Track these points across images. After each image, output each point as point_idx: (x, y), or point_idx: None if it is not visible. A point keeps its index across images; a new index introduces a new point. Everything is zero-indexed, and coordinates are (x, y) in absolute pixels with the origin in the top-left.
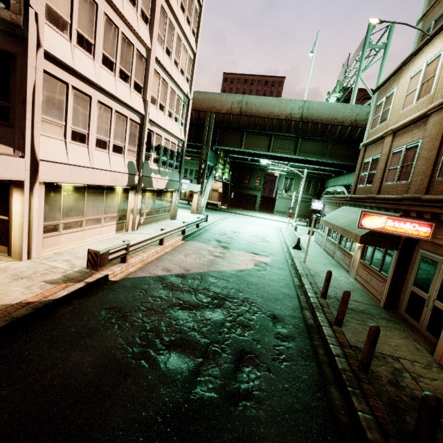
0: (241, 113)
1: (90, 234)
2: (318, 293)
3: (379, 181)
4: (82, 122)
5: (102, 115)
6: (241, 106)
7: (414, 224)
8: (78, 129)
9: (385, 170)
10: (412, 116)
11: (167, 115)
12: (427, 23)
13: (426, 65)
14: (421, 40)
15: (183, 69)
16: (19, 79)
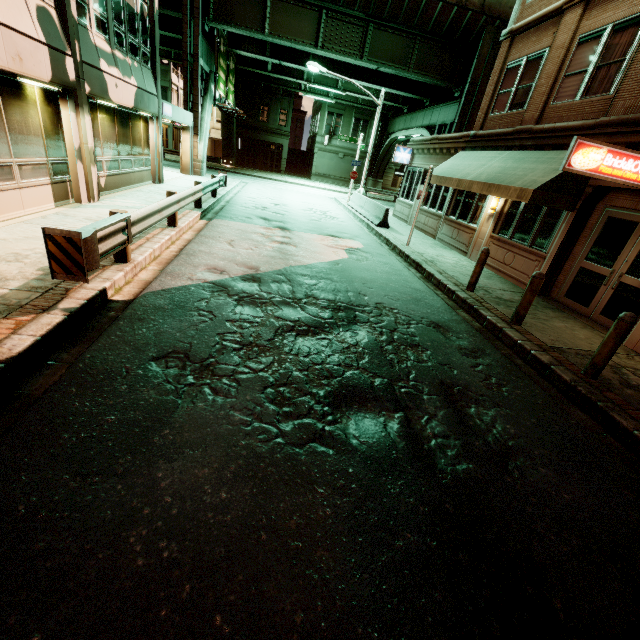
0: None
1: None
2: (459, 285)
3: (543, 100)
4: None
5: None
6: None
7: (637, 162)
8: None
9: (557, 79)
10: None
11: None
12: None
13: None
14: None
15: None
16: None
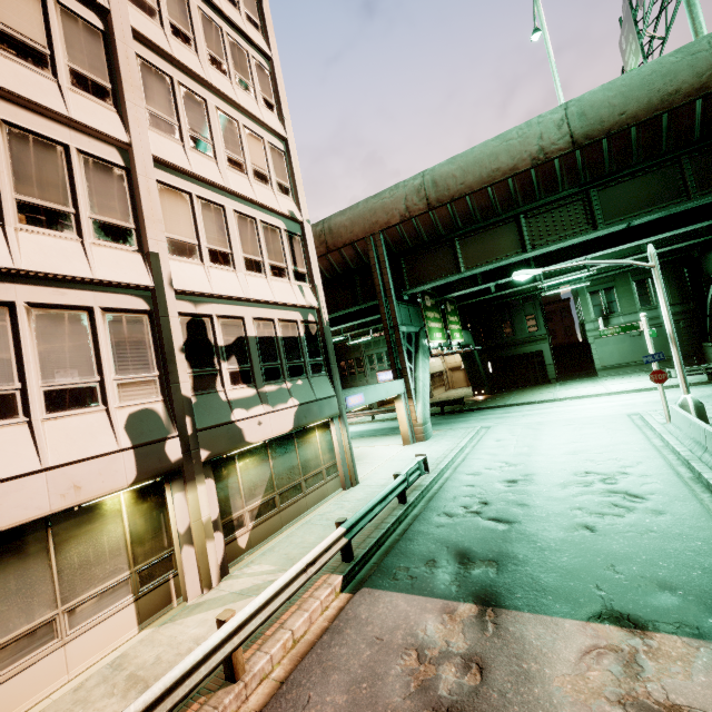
0: (431, 206)
1: (4, 702)
2: None
3: None
4: None
5: None
6: (426, 193)
7: None
8: None
9: None
10: None
11: (244, 269)
12: None
13: None
14: None
15: (264, 172)
16: None
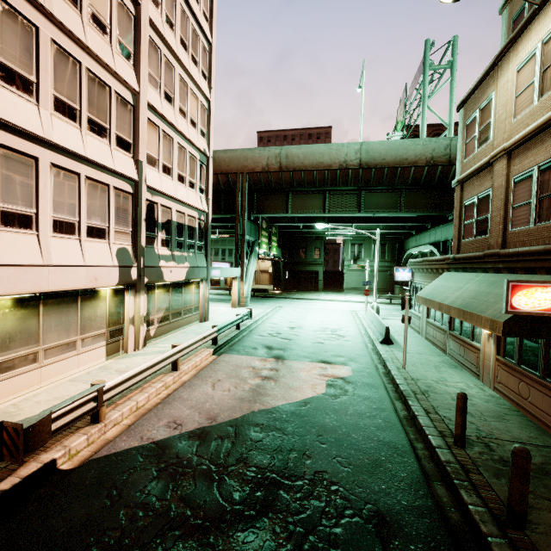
0: (282, 169)
1: (55, 371)
2: (446, 435)
3: (501, 228)
4: (23, 196)
5: (62, 185)
6: (280, 160)
7: None
8: (15, 208)
9: (506, 210)
10: (540, 120)
11: (176, 179)
12: (516, 6)
13: (541, 45)
14: (512, 29)
15: (195, 120)
16: None
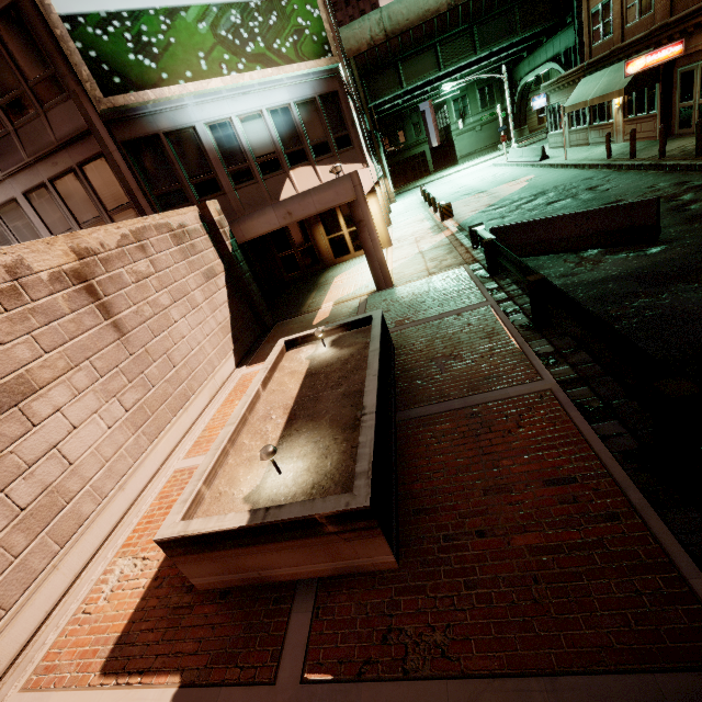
0: (389, 37)
1: None
2: (602, 160)
3: (620, 28)
4: None
5: None
6: (384, 26)
7: (668, 49)
8: None
9: (622, 12)
10: None
11: None
12: None
13: None
14: None
15: None
16: (344, 109)
